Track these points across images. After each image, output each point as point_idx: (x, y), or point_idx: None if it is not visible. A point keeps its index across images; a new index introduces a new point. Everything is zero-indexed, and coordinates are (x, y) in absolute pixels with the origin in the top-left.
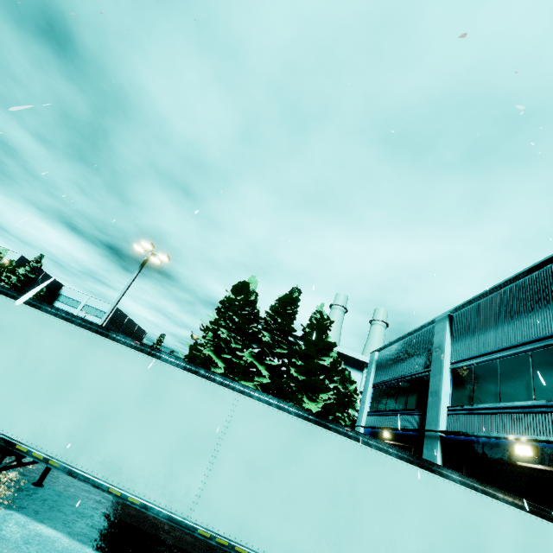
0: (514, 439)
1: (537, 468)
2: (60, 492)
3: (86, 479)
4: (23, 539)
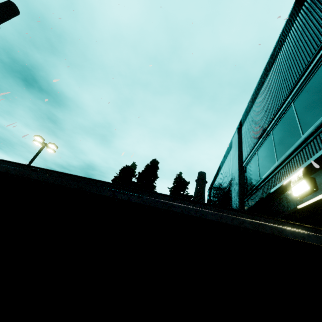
0: (290, 184)
1: (320, 202)
2: None
3: None
4: None
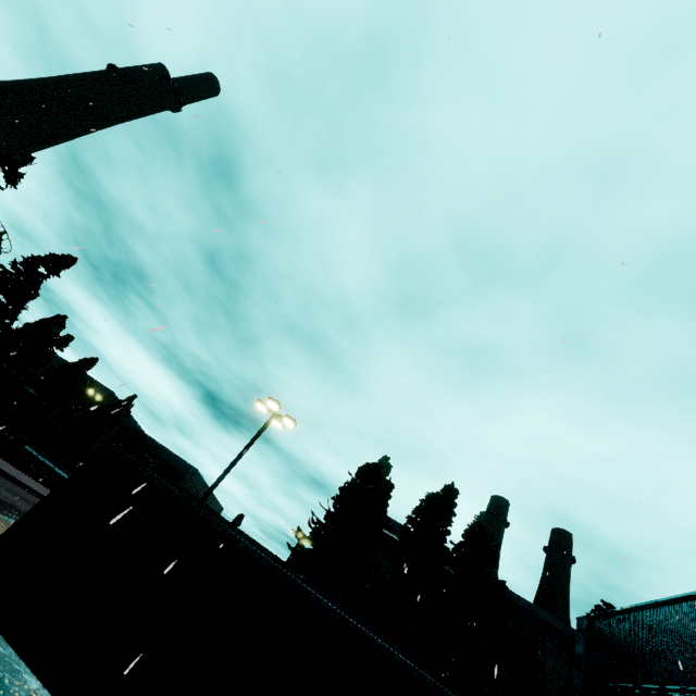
0: None
1: None
2: None
3: None
4: None
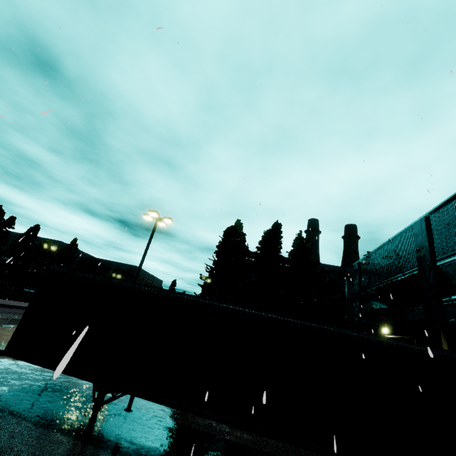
0: None
1: None
2: (145, 414)
3: (168, 404)
4: (134, 453)
